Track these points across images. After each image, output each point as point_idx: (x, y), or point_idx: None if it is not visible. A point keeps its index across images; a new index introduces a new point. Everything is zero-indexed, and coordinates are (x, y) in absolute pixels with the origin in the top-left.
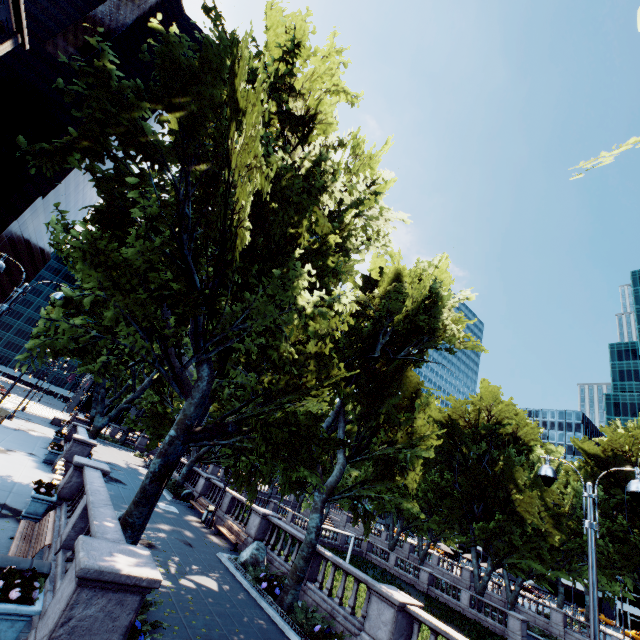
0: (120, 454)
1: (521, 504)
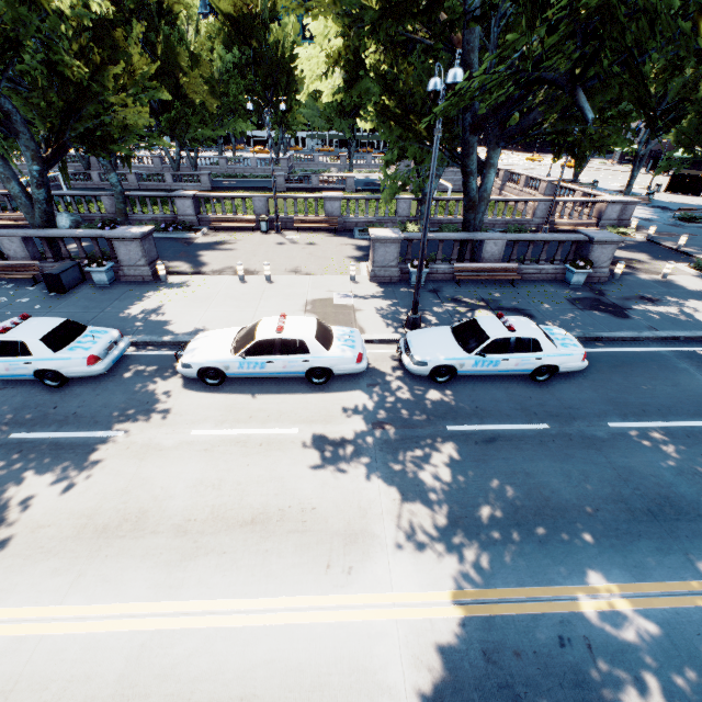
0: None
1: (190, 88)
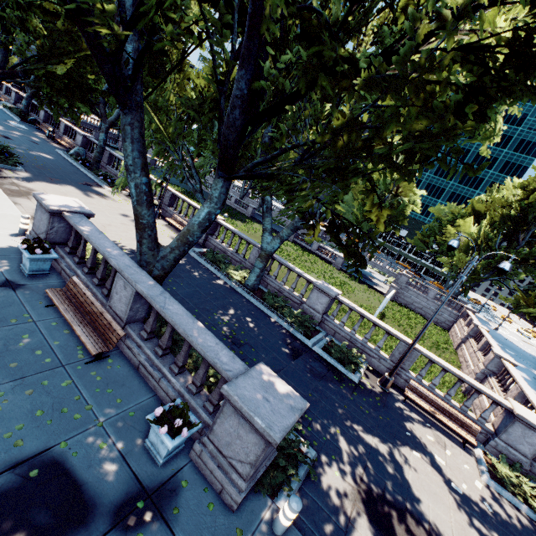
0: None
1: None
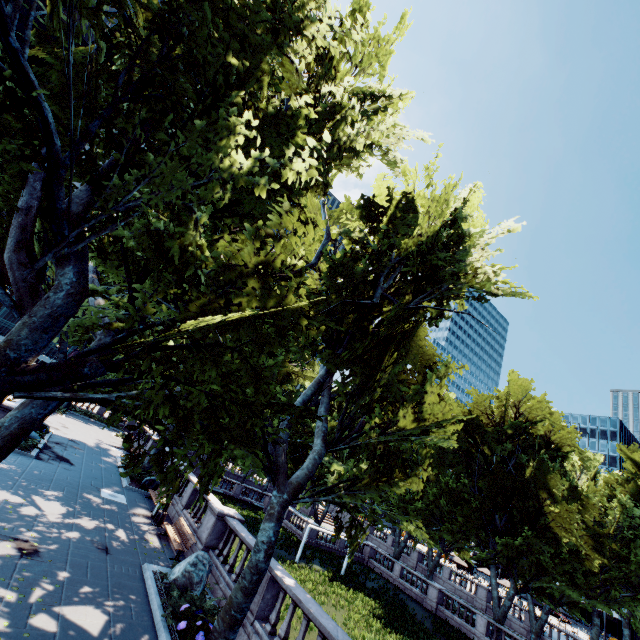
0: (99, 433)
1: (555, 519)
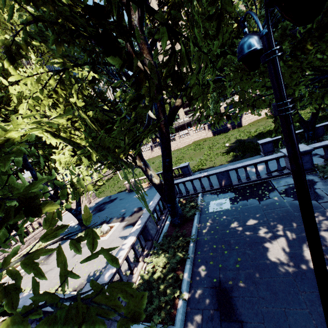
0: None
1: None
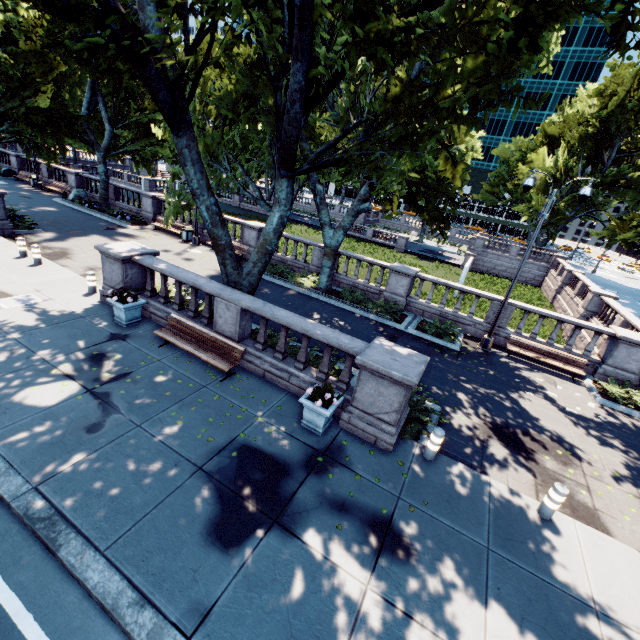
0: None
1: None
